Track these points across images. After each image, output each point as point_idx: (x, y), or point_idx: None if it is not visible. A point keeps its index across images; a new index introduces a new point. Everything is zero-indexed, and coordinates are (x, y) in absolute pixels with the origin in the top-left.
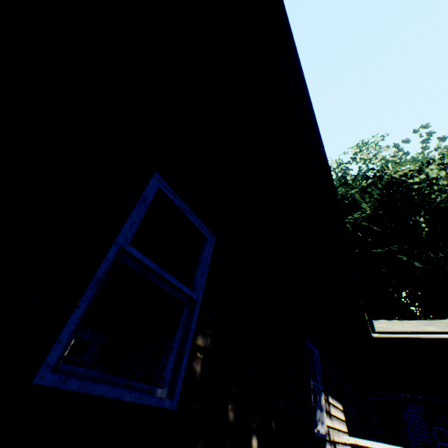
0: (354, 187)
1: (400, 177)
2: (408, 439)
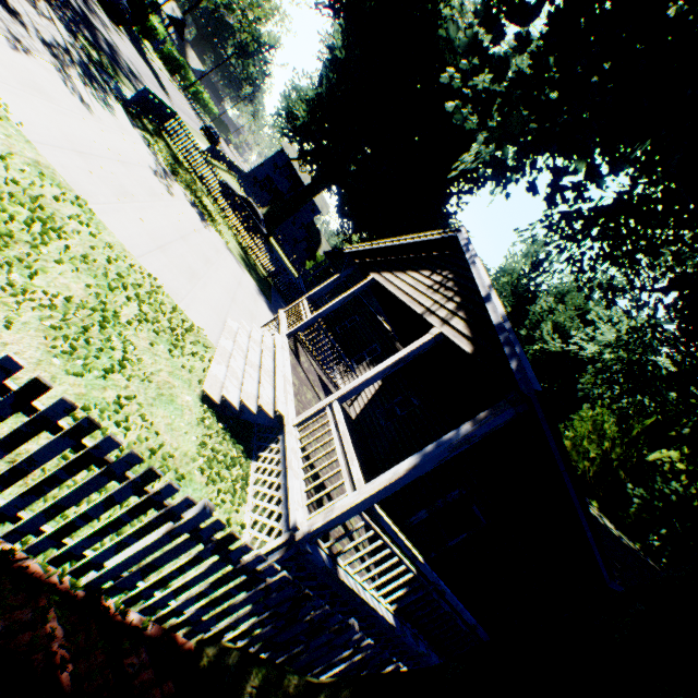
0: None
1: None
2: None
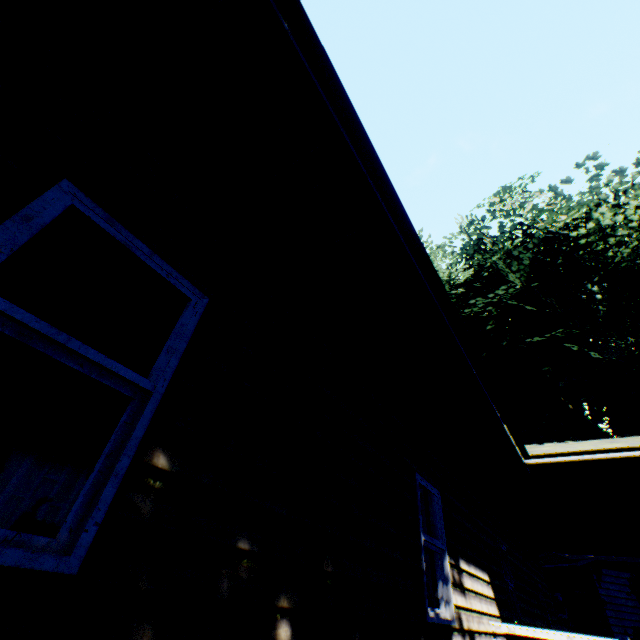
0: (496, 252)
1: (560, 230)
2: (610, 625)
